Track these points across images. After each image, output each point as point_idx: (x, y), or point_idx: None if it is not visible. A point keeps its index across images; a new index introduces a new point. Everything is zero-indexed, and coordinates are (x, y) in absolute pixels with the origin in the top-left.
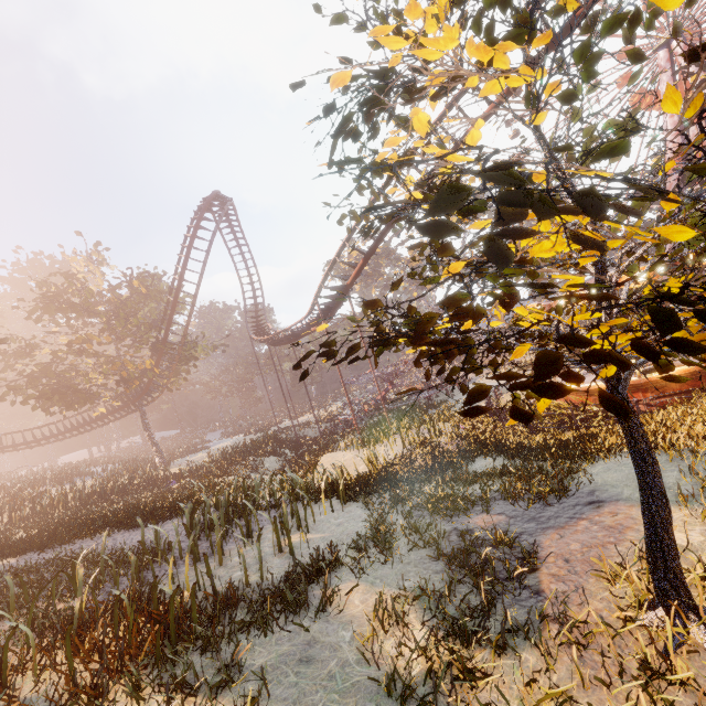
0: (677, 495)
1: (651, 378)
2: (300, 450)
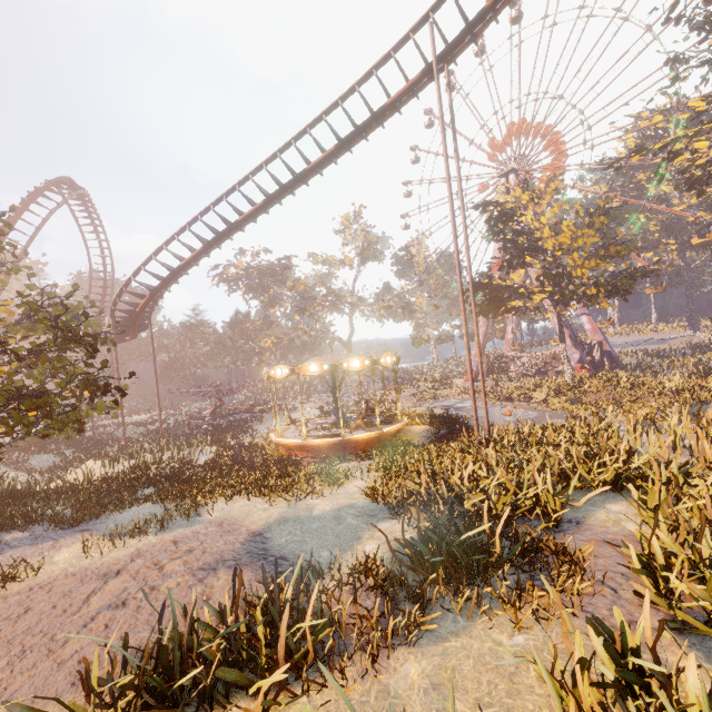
0: (120, 531)
1: (308, 443)
2: (91, 451)
